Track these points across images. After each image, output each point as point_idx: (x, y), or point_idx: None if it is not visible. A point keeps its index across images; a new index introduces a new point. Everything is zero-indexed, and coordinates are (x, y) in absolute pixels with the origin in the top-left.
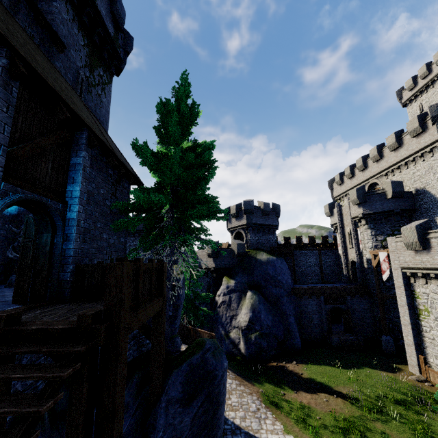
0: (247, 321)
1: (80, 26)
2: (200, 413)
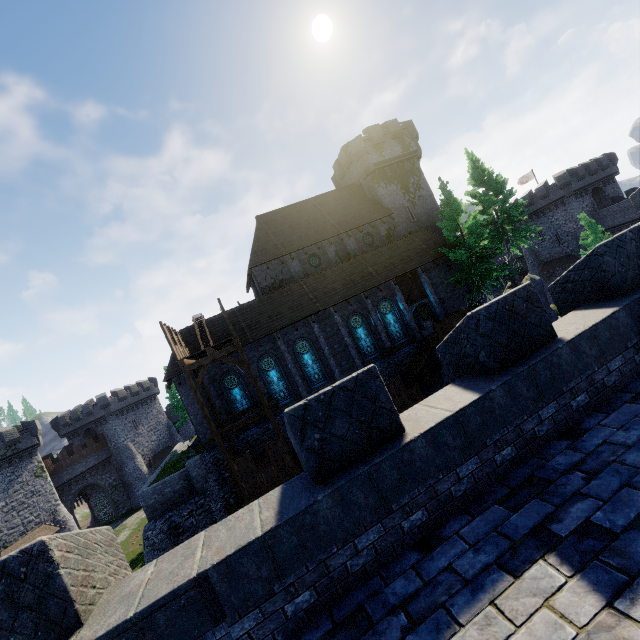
0: None
1: (389, 181)
2: None
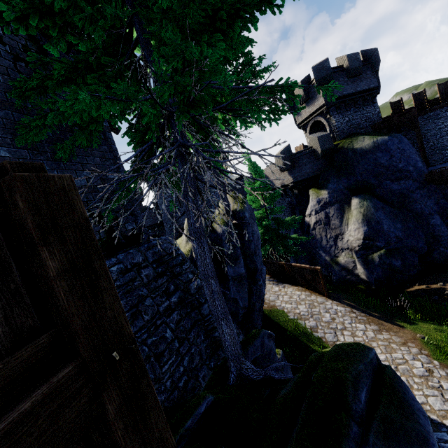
0: (361, 238)
1: None
2: None
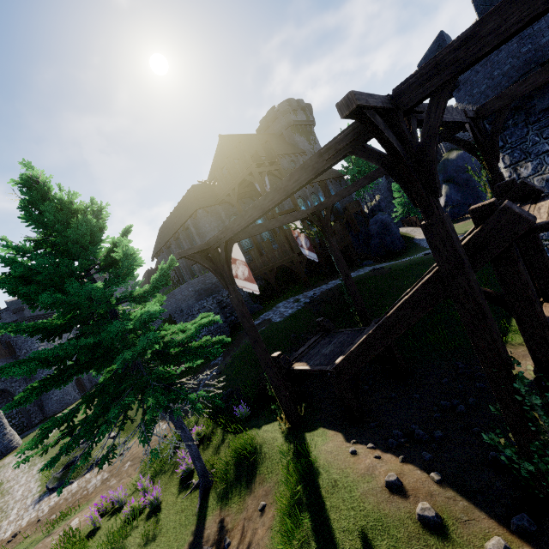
0: (444, 203)
1: (300, 134)
2: (380, 226)
